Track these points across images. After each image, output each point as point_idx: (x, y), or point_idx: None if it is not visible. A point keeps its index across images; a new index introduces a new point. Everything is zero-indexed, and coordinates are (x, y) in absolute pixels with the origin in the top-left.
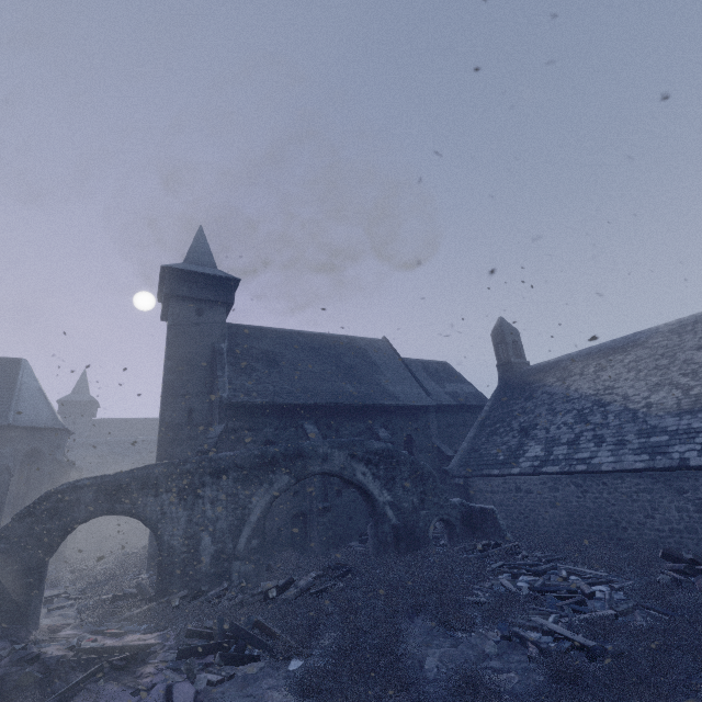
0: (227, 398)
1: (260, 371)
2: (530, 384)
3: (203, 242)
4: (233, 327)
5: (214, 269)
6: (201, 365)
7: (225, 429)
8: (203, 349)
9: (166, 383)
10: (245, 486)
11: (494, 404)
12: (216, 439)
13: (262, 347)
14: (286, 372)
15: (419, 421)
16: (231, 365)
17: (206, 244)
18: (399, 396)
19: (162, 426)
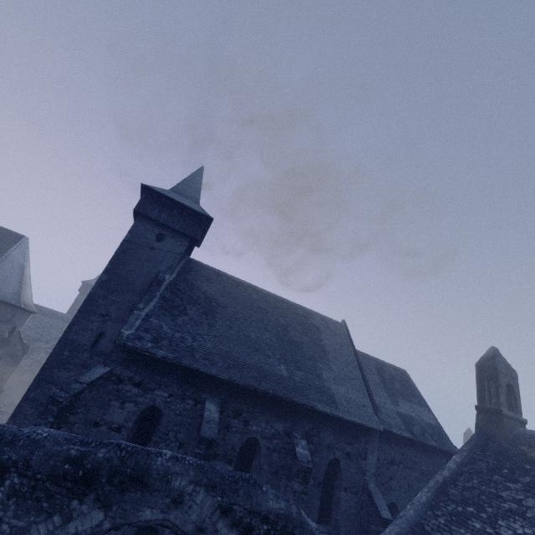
0: (125, 338)
1: (190, 316)
2: (533, 463)
3: (197, 180)
4: (191, 262)
5: (195, 203)
6: (136, 290)
7: (106, 375)
8: (146, 274)
9: (90, 296)
10: (21, 508)
11: (464, 463)
12: (83, 386)
13: (209, 291)
14: (218, 327)
15: (355, 444)
16: (162, 300)
17: (200, 181)
18: (339, 401)
19: (62, 341)
